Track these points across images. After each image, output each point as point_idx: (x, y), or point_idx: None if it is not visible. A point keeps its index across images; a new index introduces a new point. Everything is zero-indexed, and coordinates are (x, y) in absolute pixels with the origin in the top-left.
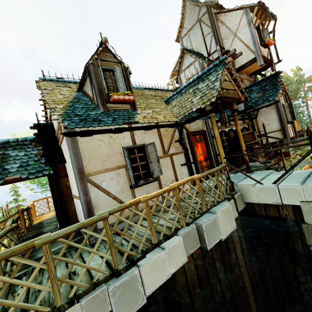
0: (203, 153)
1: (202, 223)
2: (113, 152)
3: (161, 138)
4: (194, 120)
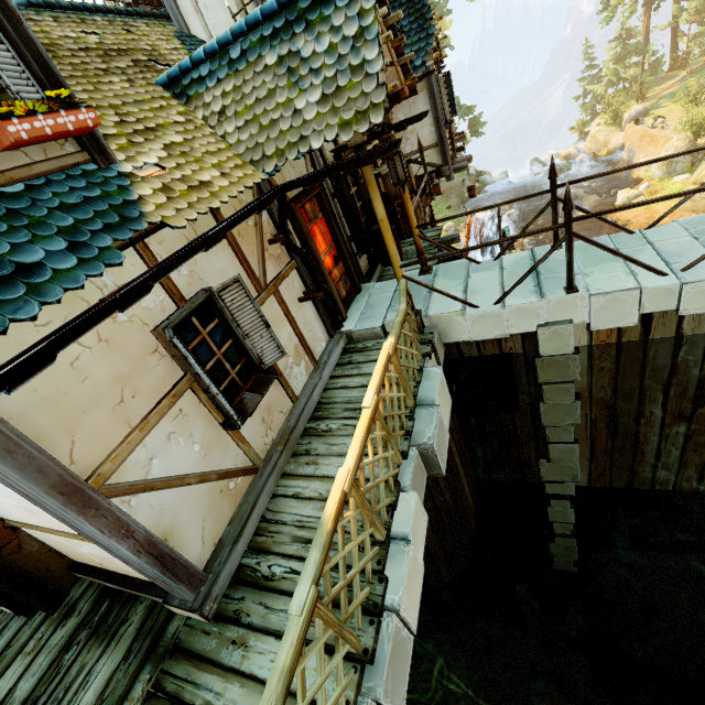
0: (329, 248)
1: (431, 441)
2: (131, 361)
3: (238, 248)
4: (322, 178)
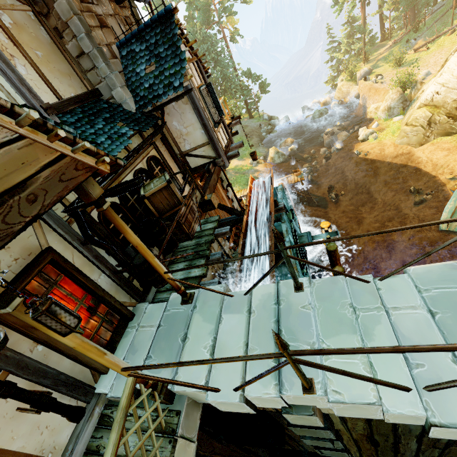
0: (78, 306)
1: None
2: None
3: None
4: None
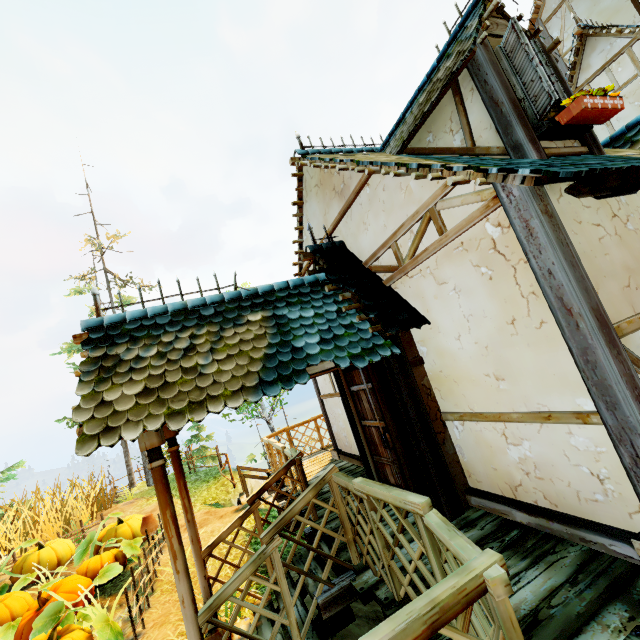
0: None
1: None
2: (635, 260)
3: None
4: None
